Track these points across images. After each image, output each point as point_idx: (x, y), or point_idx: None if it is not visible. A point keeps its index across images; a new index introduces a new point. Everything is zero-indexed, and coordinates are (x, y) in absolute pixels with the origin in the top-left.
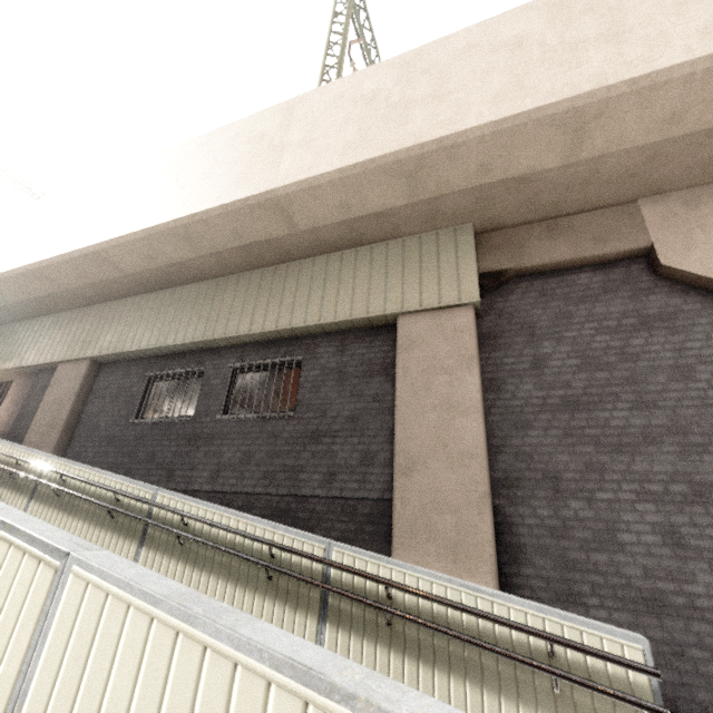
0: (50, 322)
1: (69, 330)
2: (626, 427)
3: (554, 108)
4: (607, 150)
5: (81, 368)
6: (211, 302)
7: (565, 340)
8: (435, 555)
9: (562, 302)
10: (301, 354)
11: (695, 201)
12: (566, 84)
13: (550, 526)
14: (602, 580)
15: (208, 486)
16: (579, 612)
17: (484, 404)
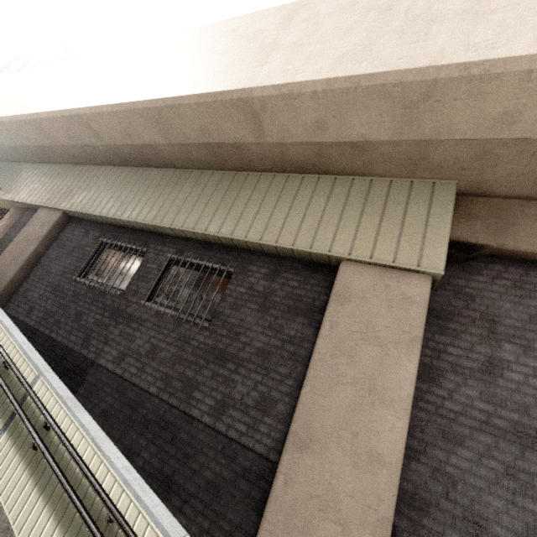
0: (46, 170)
1: (56, 181)
2: None
3: None
4: None
5: (54, 216)
6: (170, 190)
7: (535, 352)
8: None
9: None
10: (234, 266)
11: None
12: None
13: None
14: None
15: (113, 366)
16: None
17: None
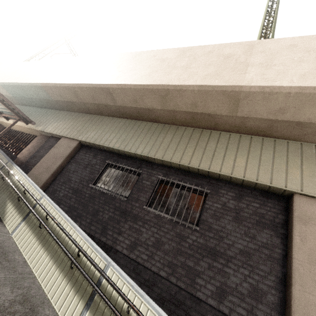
0: (65, 115)
1: (73, 122)
2: None
3: None
4: None
5: (73, 144)
6: (157, 135)
7: None
8: None
9: None
10: (208, 188)
11: None
12: None
13: None
14: None
15: (127, 251)
16: None
17: None
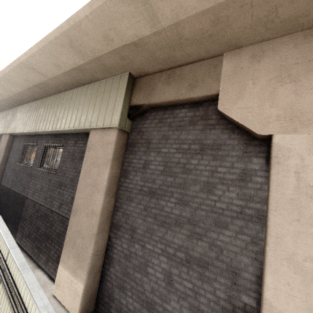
0: (1, 115)
1: (5, 119)
2: (170, 213)
3: None
4: (178, 18)
5: (7, 137)
6: (37, 112)
7: (161, 153)
8: (73, 255)
9: (167, 128)
10: (63, 143)
11: (260, 54)
12: None
13: (125, 253)
14: (135, 286)
15: (31, 197)
16: (123, 295)
17: (119, 183)
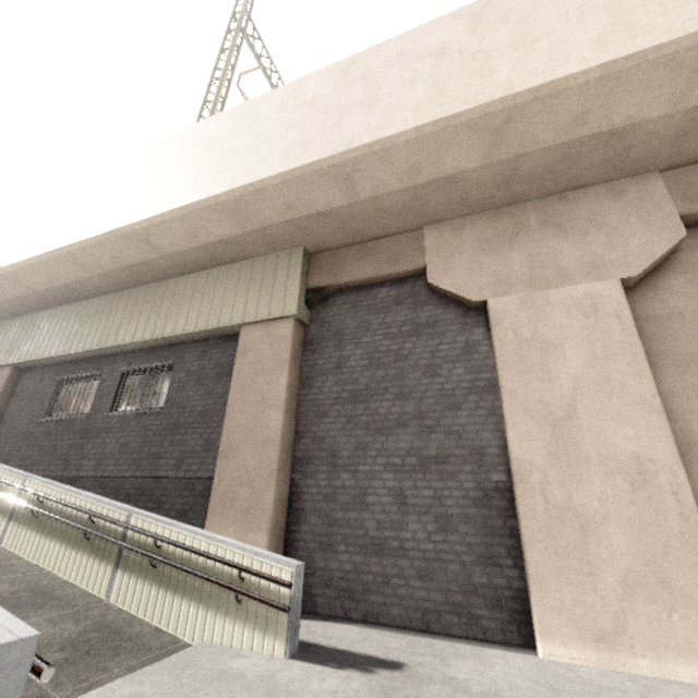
0: None
1: None
2: (388, 414)
3: (319, 164)
4: (378, 193)
5: (4, 374)
6: (108, 314)
7: (362, 344)
8: (233, 519)
9: (365, 312)
10: (174, 359)
11: (461, 229)
12: (330, 144)
13: (325, 493)
14: (350, 532)
15: (93, 472)
16: (332, 556)
17: (298, 398)
